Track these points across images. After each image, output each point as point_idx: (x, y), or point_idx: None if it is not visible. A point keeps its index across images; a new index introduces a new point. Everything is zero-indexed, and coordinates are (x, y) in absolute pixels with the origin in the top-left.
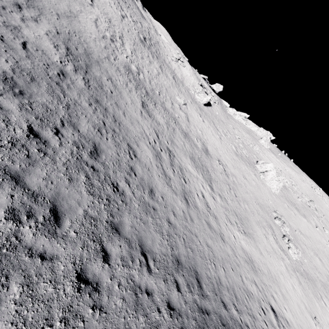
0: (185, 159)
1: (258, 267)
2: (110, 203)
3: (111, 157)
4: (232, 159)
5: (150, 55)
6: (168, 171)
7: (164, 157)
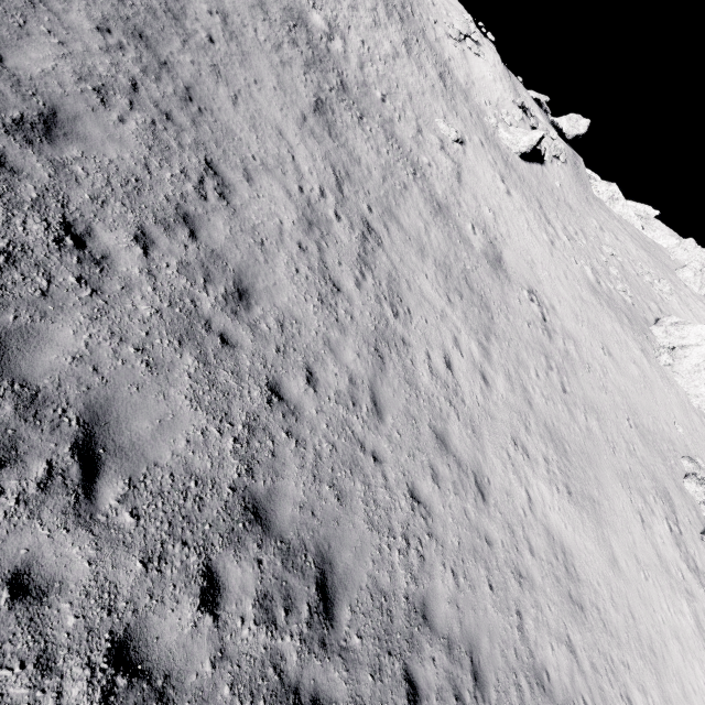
0: (418, 263)
1: (593, 600)
2: (15, 267)
3: (110, 162)
4: (577, 298)
5: (382, 10)
6: (339, 272)
7: (342, 236)
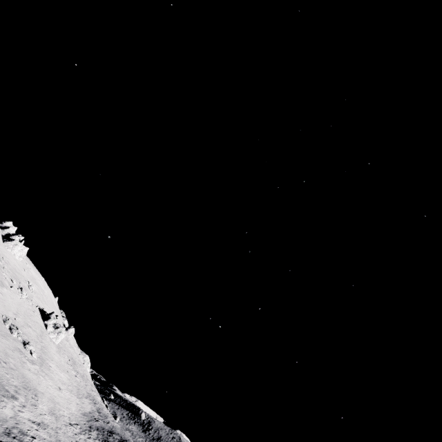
0: None
1: (53, 410)
2: None
3: None
4: None
5: None
6: None
7: None
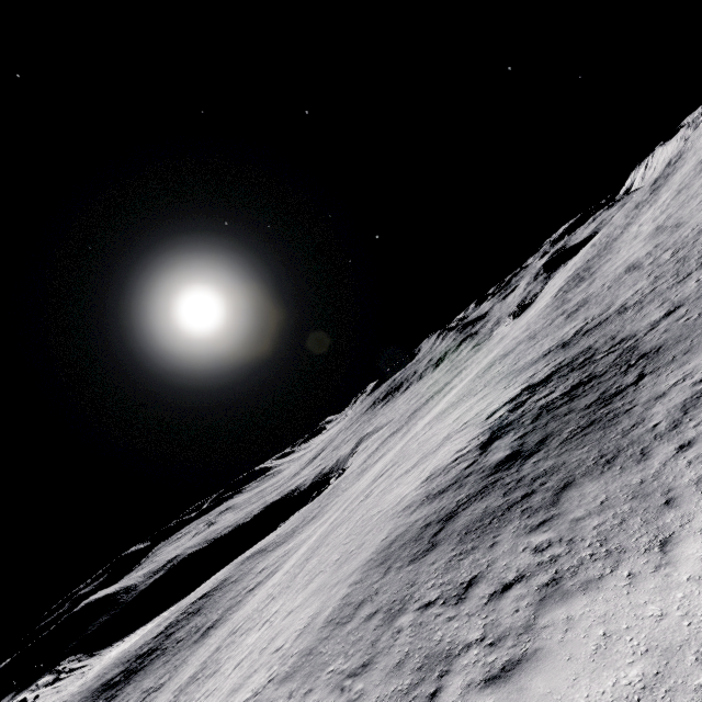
0: None
1: None
2: None
3: None
4: None
5: None
6: None
7: None
